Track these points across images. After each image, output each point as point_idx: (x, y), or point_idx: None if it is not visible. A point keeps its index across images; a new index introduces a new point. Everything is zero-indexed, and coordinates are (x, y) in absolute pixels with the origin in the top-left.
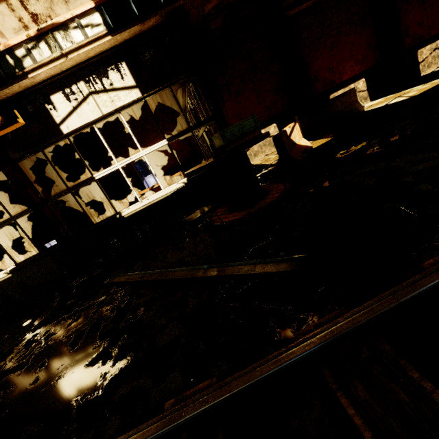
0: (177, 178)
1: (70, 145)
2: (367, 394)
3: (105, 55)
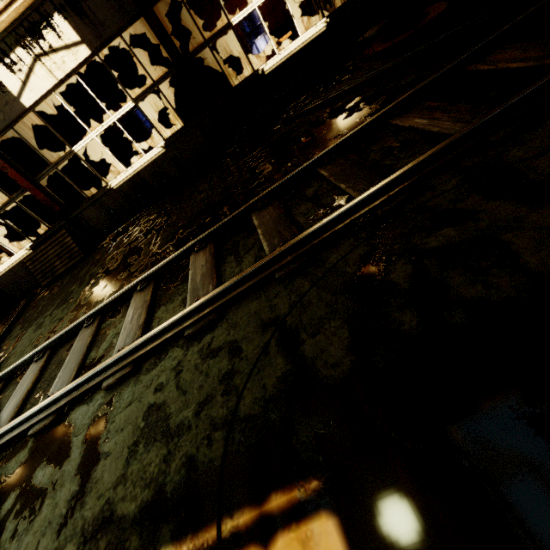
0: None
1: None
2: None
3: None
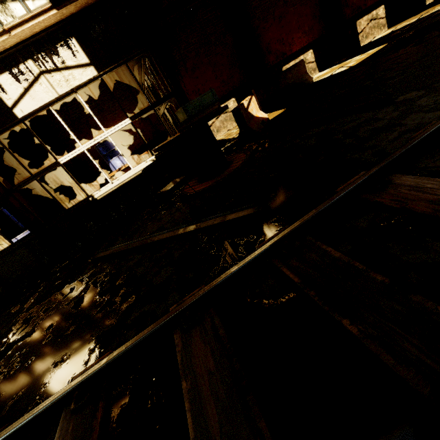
0: (142, 159)
1: (19, 132)
2: (297, 263)
3: (52, 31)
